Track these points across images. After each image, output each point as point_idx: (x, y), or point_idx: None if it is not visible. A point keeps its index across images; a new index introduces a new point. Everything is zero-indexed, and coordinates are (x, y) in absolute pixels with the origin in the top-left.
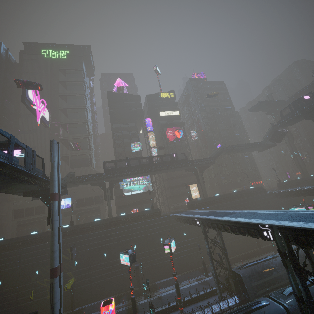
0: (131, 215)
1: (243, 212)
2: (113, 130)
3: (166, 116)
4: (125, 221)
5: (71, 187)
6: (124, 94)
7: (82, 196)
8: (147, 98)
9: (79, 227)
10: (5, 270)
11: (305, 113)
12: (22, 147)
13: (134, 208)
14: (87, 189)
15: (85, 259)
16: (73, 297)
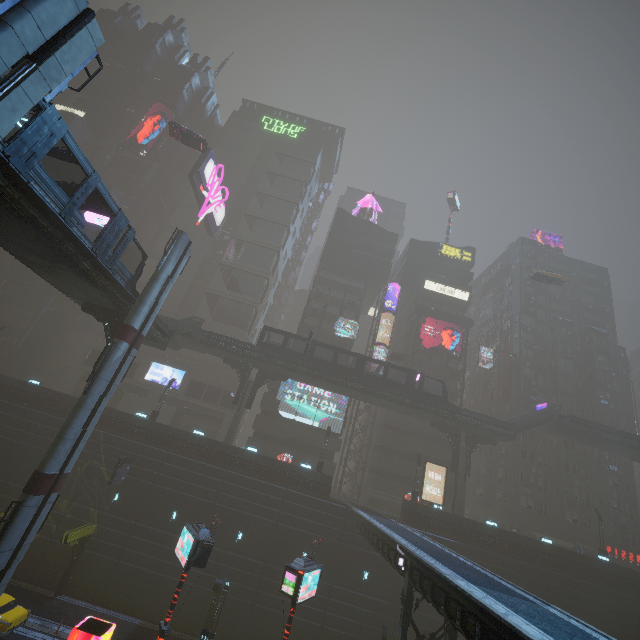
0: (267, 460)
1: (547, 607)
2: (317, 280)
3: (437, 292)
4: (249, 466)
5: (191, 348)
6: (367, 223)
7: (206, 378)
8: (410, 245)
9: (159, 430)
10: (8, 438)
11: None
12: (110, 207)
13: (285, 453)
14: (220, 370)
15: (135, 500)
16: (73, 566)
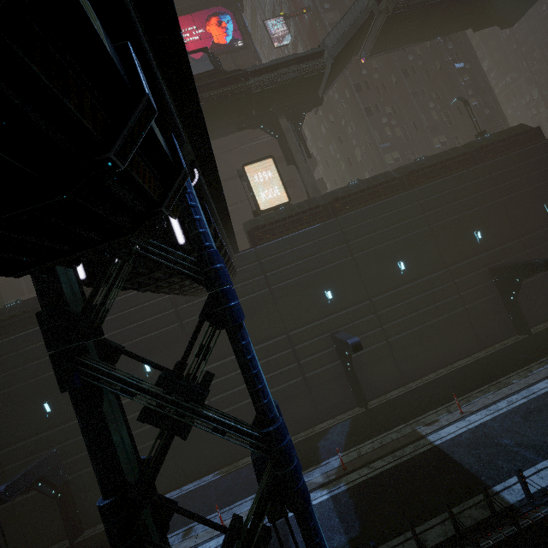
0: (26, 304)
1: None
2: None
3: None
4: (3, 328)
5: None
6: None
7: None
8: None
9: None
10: None
11: None
12: None
13: None
14: None
15: None
16: None
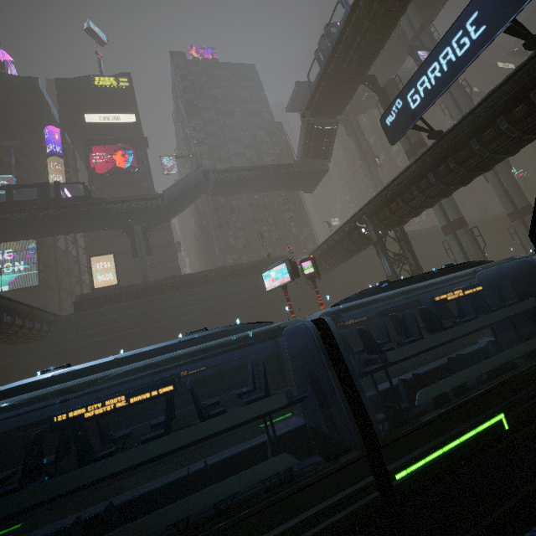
0: None
1: None
2: None
3: (102, 123)
4: None
5: None
6: None
7: None
8: (57, 85)
9: None
10: None
11: (340, 59)
12: None
13: None
14: None
15: None
16: None
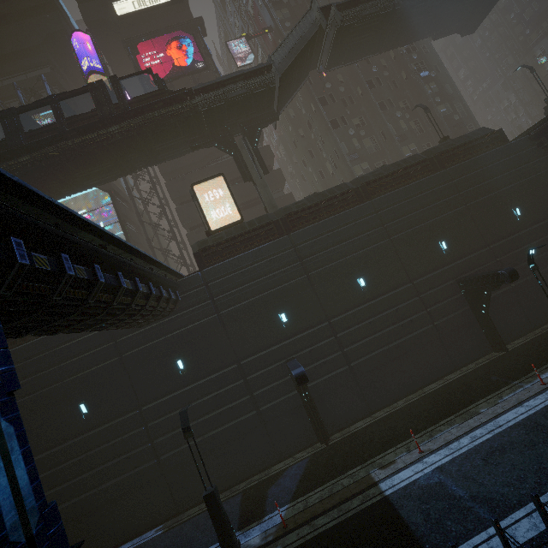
0: None
1: None
2: None
3: (137, 11)
4: None
5: None
6: None
7: None
8: None
9: None
10: None
11: None
12: None
13: None
14: None
15: None
16: None
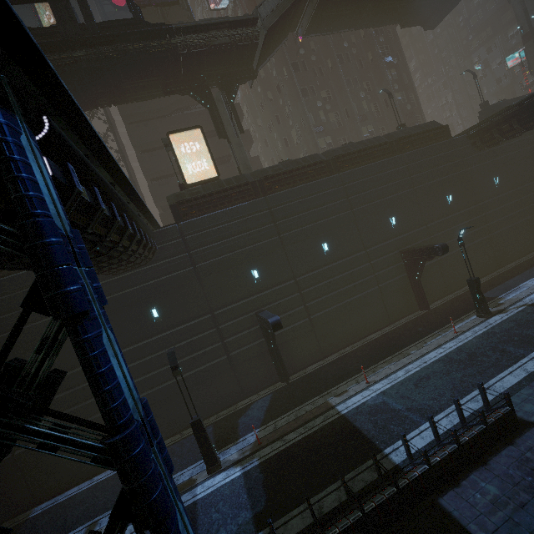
0: None
1: None
2: None
3: None
4: None
5: None
6: None
7: None
8: None
9: None
10: None
11: None
12: None
13: None
14: None
15: None
16: None
